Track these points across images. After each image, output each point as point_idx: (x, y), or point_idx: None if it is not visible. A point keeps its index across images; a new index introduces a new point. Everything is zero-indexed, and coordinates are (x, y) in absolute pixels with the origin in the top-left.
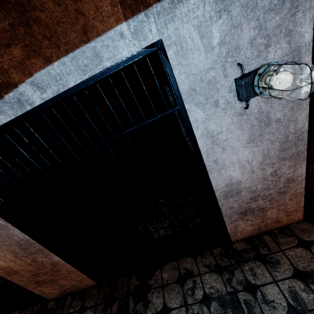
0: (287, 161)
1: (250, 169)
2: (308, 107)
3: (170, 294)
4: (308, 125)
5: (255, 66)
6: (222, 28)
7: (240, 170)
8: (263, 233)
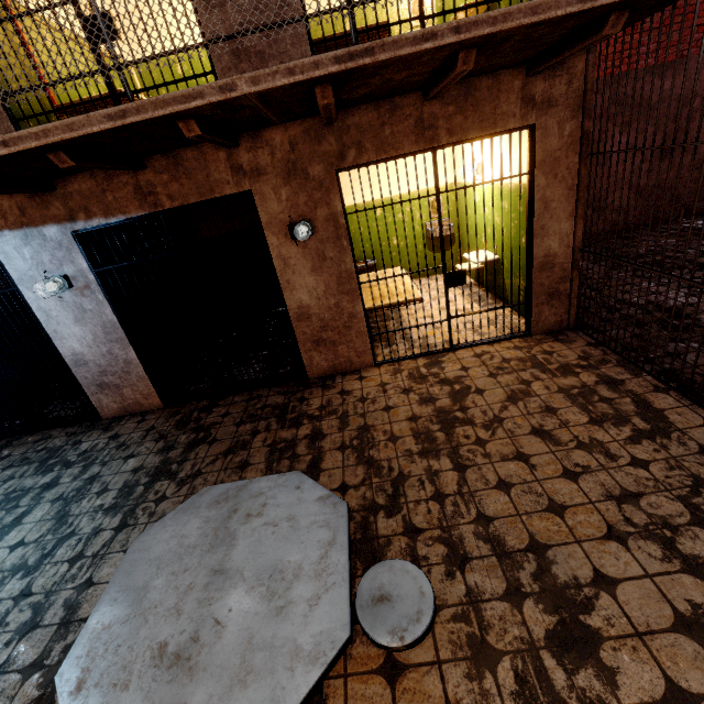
0: (116, 344)
1: (88, 344)
2: (109, 306)
3: (21, 448)
4: (117, 319)
5: (59, 274)
6: (30, 251)
7: (79, 343)
8: (130, 414)
